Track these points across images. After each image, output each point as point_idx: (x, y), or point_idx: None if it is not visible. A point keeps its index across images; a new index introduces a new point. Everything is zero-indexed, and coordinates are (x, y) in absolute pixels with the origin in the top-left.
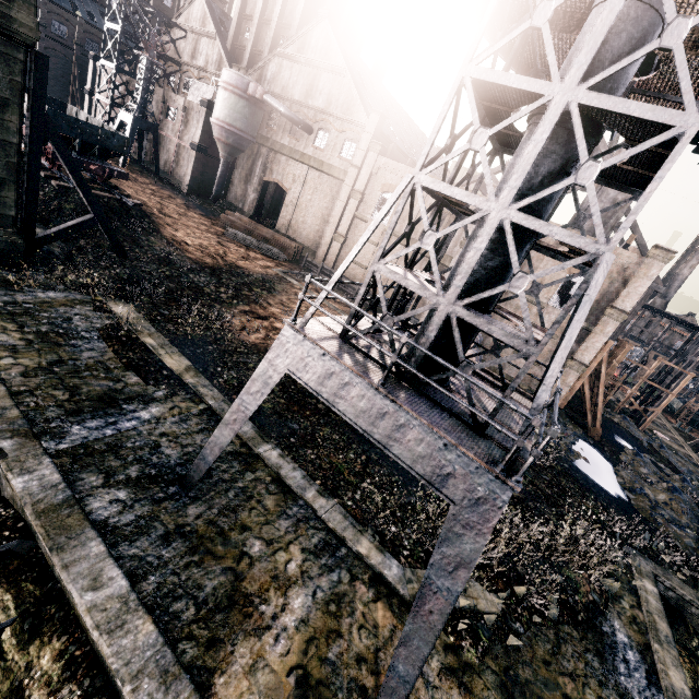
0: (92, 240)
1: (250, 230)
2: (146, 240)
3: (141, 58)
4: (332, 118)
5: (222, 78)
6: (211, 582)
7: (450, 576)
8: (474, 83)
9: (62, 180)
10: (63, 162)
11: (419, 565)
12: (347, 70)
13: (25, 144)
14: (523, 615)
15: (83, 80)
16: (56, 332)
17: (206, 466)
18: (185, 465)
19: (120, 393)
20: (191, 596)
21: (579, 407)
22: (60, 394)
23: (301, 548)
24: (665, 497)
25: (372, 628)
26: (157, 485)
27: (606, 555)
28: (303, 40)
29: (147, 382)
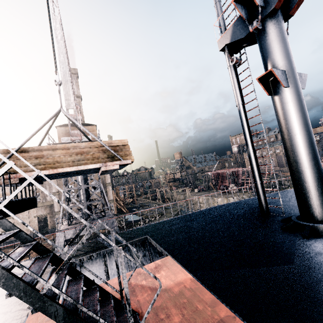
0: None
1: None
2: None
3: None
4: None
5: None
6: None
7: None
8: None
9: None
10: None
11: None
12: None
13: None
14: None
15: None
16: None
17: None
18: None
19: None
20: None
21: (121, 210)
22: None
23: None
24: (147, 211)
25: None
26: None
27: None
28: None
29: None
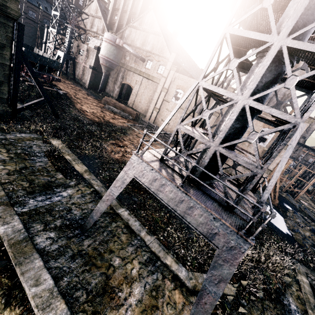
0: (43, 109)
1: (116, 105)
2: (68, 110)
3: (68, 27)
4: (154, 55)
5: (104, 36)
6: (94, 280)
7: (216, 285)
8: (230, 36)
9: (30, 82)
10: (30, 73)
11: (195, 270)
12: (161, 33)
13: (13, 65)
14: (246, 296)
15: (42, 37)
16: (24, 153)
17: (93, 221)
18: (83, 219)
19: (53, 183)
20: (84, 288)
21: None
22: (25, 184)
23: (139, 262)
24: (309, 234)
25: (173, 304)
26: (69, 229)
27: (285, 265)
28: (141, 20)
29: (66, 177)
